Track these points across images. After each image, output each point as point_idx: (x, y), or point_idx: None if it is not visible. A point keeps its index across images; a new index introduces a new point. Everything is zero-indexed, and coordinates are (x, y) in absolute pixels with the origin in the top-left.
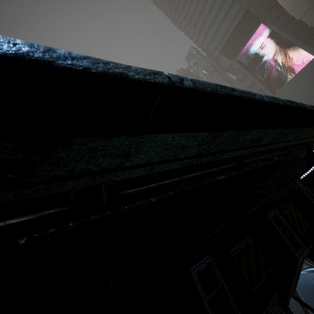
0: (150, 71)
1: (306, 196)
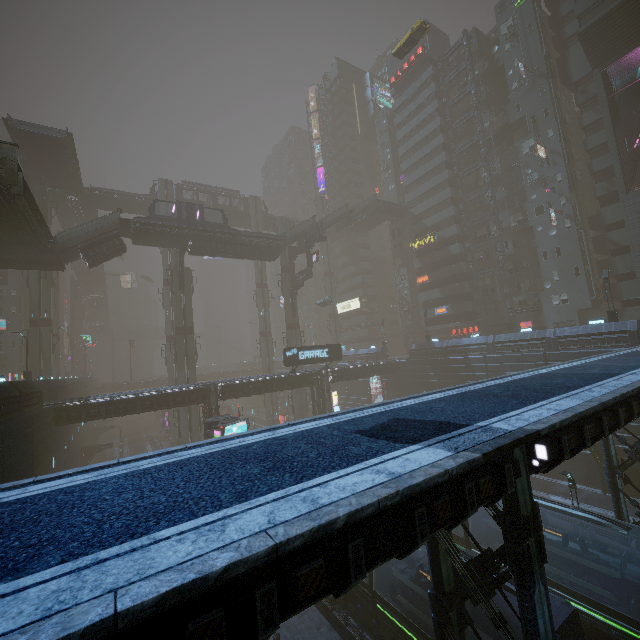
0: (444, 473)
1: (505, 472)
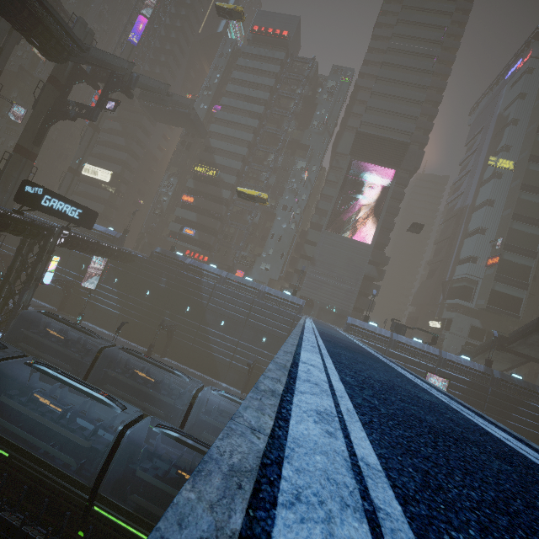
0: None
1: None
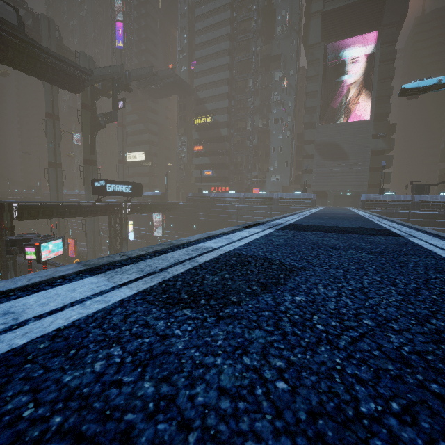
0: None
1: None
